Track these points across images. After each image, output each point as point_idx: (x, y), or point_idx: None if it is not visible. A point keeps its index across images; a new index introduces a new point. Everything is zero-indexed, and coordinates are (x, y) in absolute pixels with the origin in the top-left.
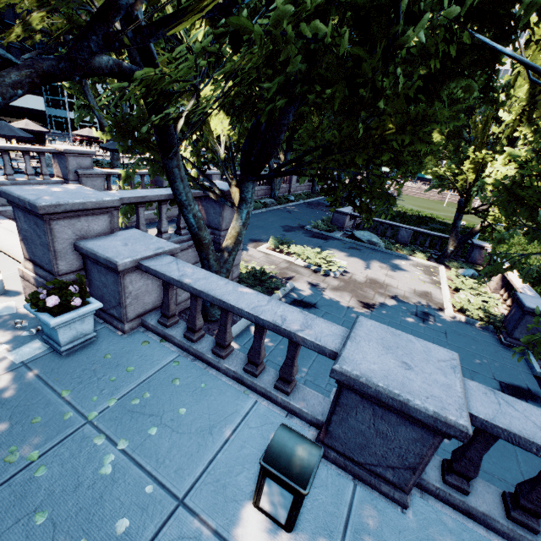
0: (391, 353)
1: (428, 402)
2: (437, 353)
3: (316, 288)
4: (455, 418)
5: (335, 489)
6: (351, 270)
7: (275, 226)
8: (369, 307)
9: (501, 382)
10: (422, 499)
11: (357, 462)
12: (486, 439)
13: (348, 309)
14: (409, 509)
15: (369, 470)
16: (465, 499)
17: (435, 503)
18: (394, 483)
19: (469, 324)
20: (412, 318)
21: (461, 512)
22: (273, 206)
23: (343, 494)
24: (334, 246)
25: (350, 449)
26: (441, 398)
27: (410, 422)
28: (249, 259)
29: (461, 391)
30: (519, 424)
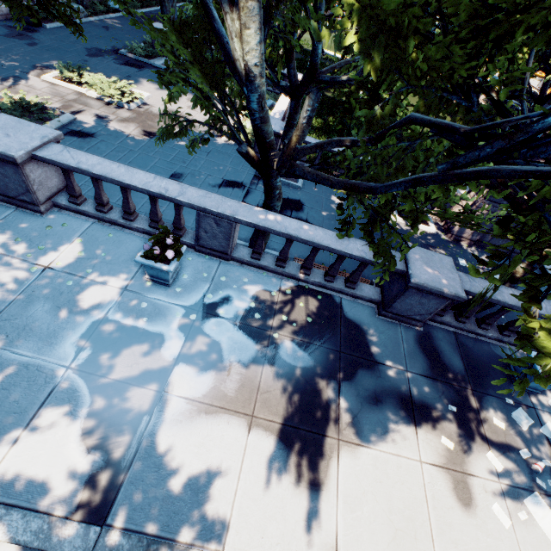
0: (3, 131)
1: (1, 148)
2: (42, 131)
3: (102, 120)
4: (11, 153)
5: (1, 211)
6: (152, 102)
7: (76, 49)
8: (151, 135)
9: (225, 180)
10: (58, 211)
11: (13, 198)
12: (66, 172)
13: (127, 138)
14: (46, 214)
15: (20, 200)
16: (77, 207)
17: (65, 212)
18: (31, 203)
19: (236, 145)
20: (187, 143)
21: (78, 214)
22: (83, 18)
23: (5, 212)
24: (147, 76)
25: (4, 191)
26: (13, 147)
27: (5, 163)
28: (27, 91)
29: (32, 145)
30: (61, 158)
